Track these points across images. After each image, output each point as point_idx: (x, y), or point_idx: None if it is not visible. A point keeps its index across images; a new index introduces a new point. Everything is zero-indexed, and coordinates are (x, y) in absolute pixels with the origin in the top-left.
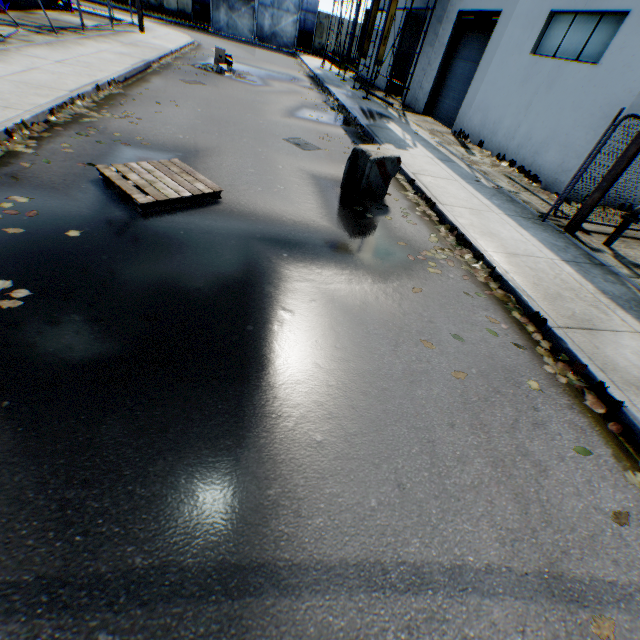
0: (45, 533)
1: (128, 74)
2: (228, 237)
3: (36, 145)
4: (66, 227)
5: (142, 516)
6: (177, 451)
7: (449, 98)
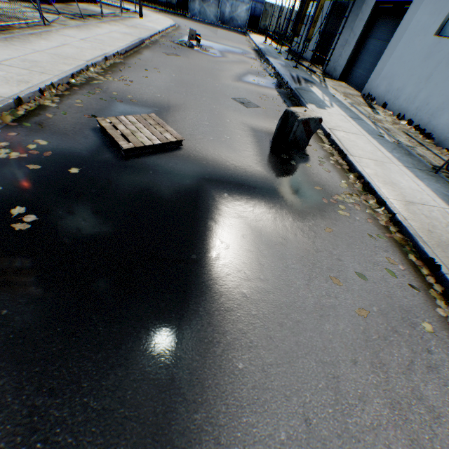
0: (14, 437)
1: (127, 48)
2: (184, 177)
3: (58, 101)
4: (69, 165)
5: (91, 428)
6: (126, 367)
7: (361, 68)
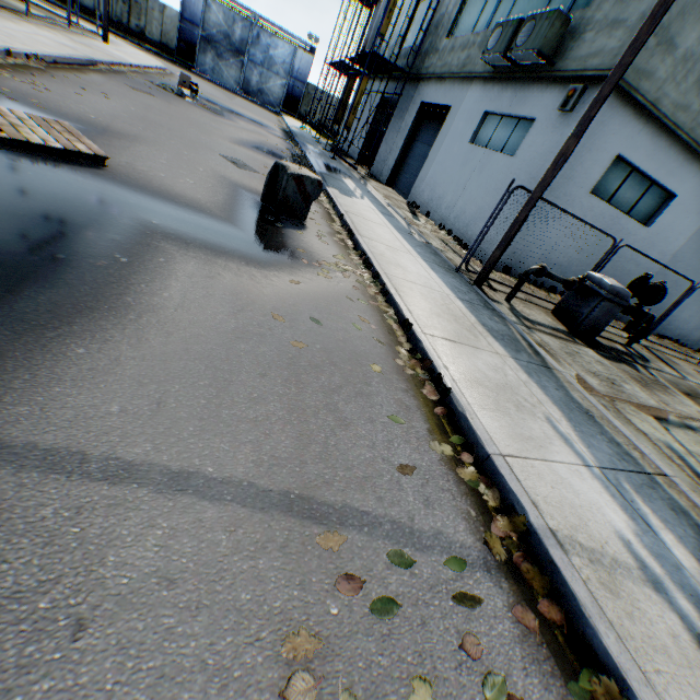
0: None
1: (61, 59)
2: (92, 192)
3: None
4: None
5: None
6: None
7: (408, 173)
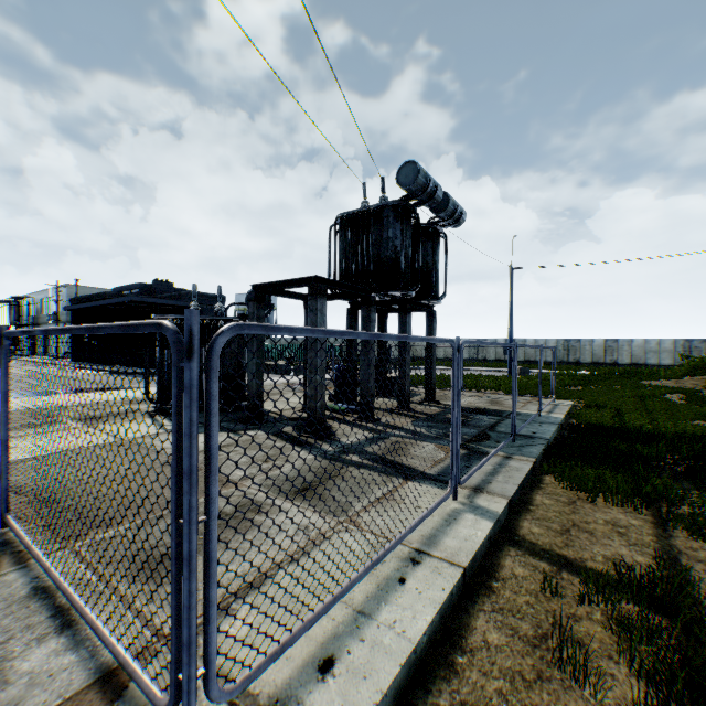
0: None
1: None
2: None
3: None
4: None
5: None
6: None
7: (50, 350)
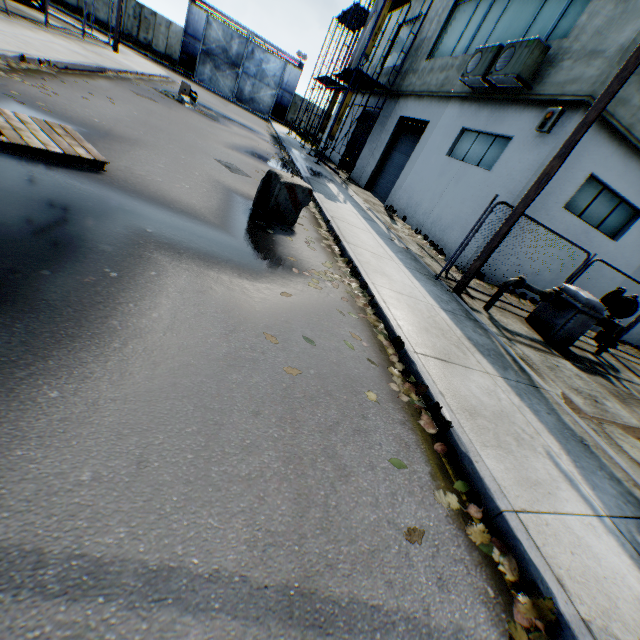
0: None
1: (72, 65)
2: (87, 198)
3: None
4: None
5: None
6: None
7: (386, 179)
